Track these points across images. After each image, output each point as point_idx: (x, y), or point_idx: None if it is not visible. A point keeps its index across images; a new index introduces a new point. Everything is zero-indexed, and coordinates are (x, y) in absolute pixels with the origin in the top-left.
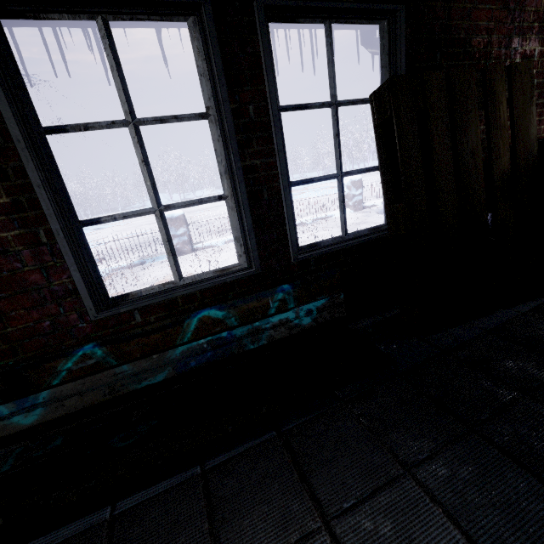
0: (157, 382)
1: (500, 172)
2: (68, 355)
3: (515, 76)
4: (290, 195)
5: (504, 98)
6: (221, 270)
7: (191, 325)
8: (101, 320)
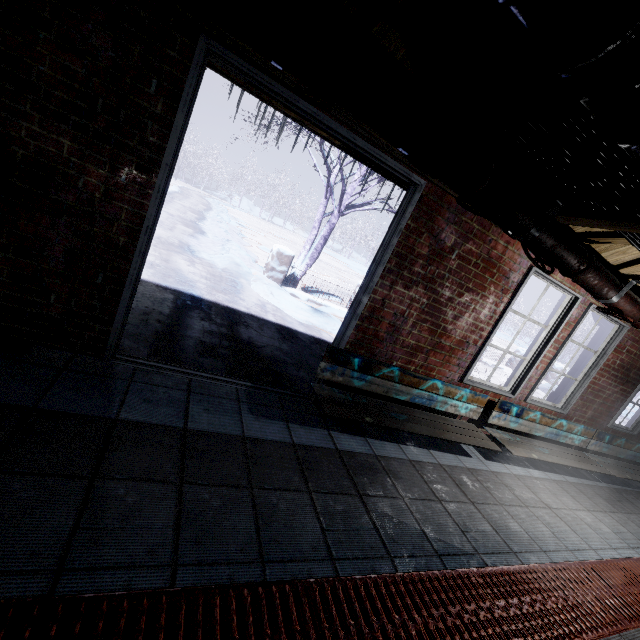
0: (621, 457)
1: None
2: (620, 439)
3: None
4: None
5: None
6: (626, 428)
7: (636, 446)
8: (607, 427)
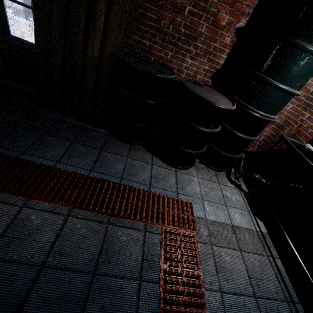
0: None
1: (91, 54)
2: None
3: (114, 4)
4: (2, 1)
5: (104, 13)
6: None
7: None
8: None
